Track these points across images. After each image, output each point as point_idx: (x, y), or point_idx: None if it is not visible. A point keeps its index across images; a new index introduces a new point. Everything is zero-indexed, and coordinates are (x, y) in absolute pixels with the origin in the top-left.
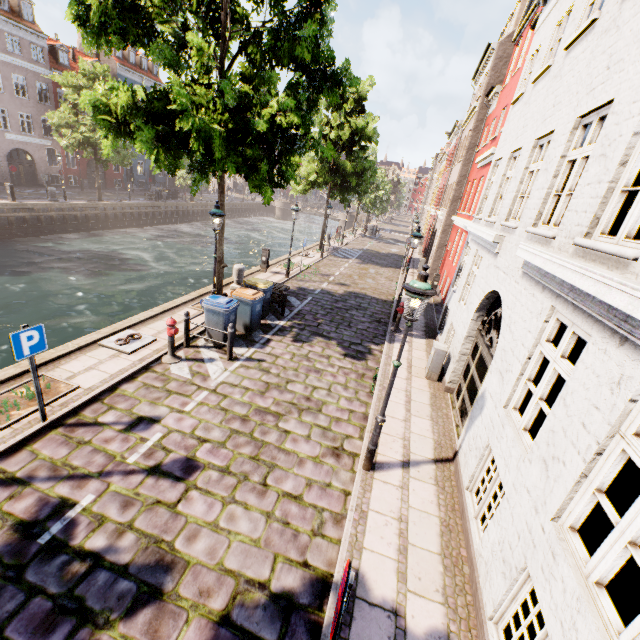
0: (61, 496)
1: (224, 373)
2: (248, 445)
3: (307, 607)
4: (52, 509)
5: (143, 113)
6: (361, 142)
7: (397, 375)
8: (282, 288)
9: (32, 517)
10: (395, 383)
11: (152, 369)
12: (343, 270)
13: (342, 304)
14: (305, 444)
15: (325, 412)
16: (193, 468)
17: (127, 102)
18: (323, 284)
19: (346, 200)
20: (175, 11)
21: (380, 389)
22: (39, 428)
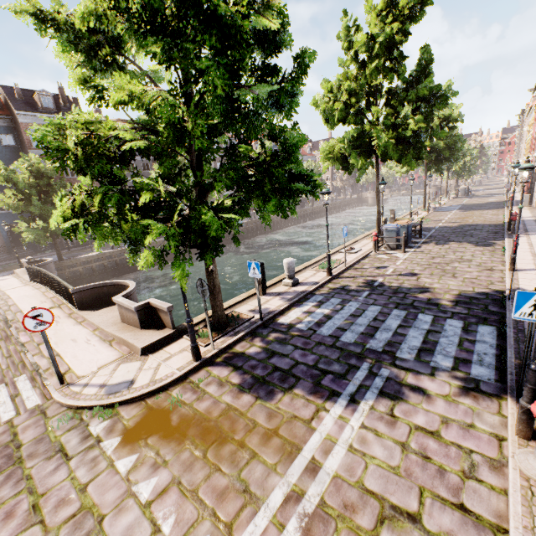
0: (370, 279)
1: (405, 256)
2: (437, 270)
3: (495, 294)
4: (371, 281)
5: (351, 147)
6: (448, 125)
7: (521, 248)
8: (415, 224)
9: (366, 282)
10: (520, 250)
11: (368, 257)
12: (450, 216)
13: (460, 230)
14: (468, 268)
15: (474, 261)
16: (416, 274)
17: (346, 144)
18: (438, 224)
19: (440, 169)
20: (359, 101)
21: (509, 252)
22: (345, 268)
